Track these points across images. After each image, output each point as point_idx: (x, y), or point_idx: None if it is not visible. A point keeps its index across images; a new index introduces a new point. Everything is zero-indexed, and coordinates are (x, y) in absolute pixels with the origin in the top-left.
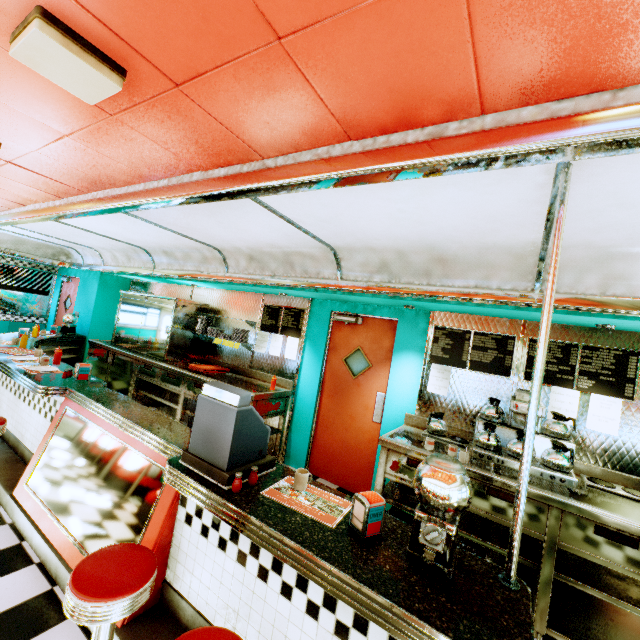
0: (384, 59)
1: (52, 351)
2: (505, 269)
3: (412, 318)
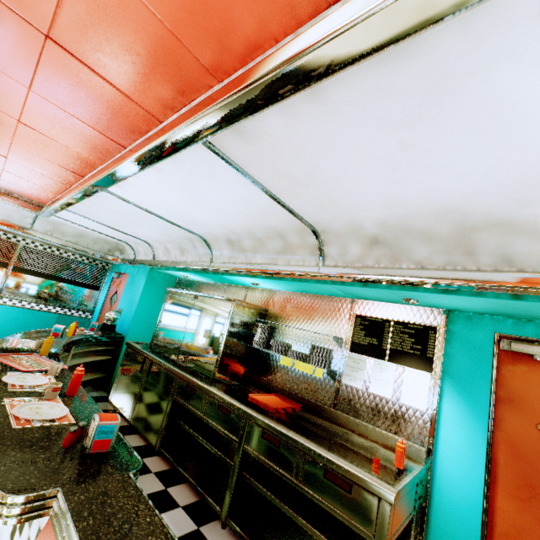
0: None
1: (88, 351)
2: None
3: None
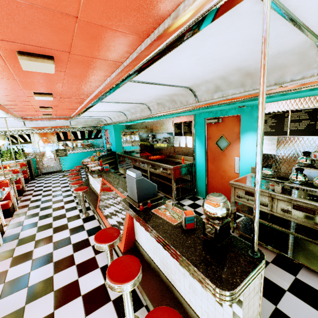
0: None
1: (107, 159)
2: (294, 65)
3: (249, 112)
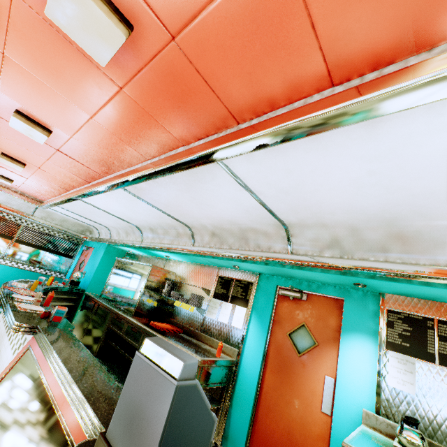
0: None
1: (58, 298)
2: None
3: (359, 298)
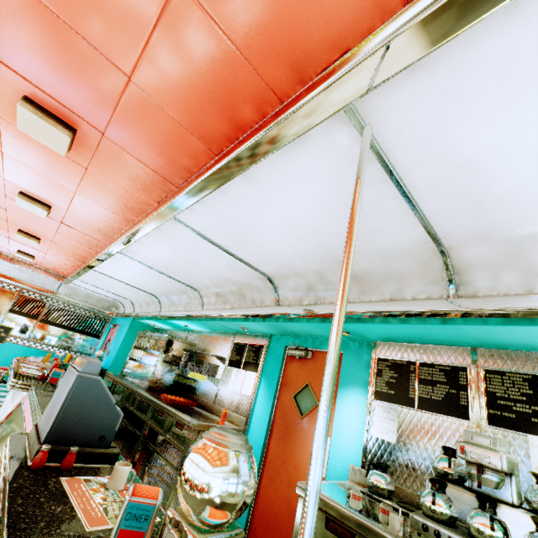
0: (189, 73)
1: None
2: (415, 278)
3: (356, 350)
